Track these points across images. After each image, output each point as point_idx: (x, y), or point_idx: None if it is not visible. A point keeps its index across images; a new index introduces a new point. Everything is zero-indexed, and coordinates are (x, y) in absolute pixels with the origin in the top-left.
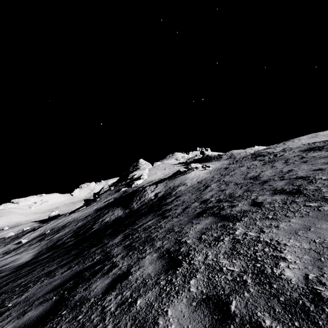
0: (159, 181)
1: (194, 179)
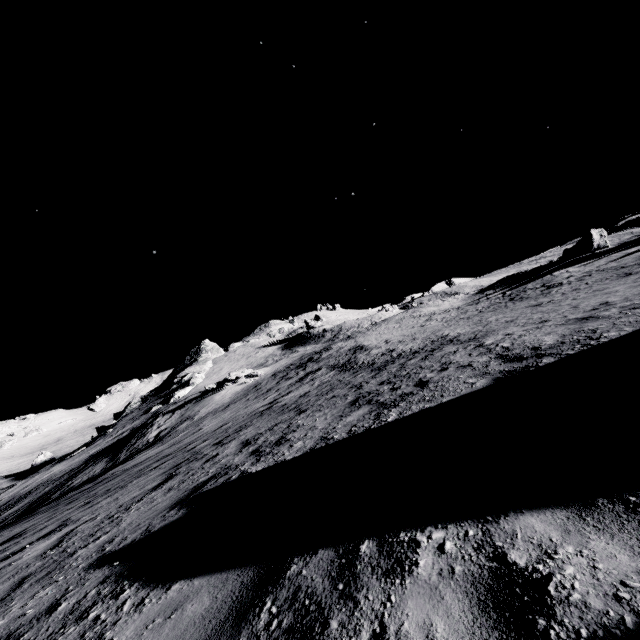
0: (182, 405)
1: (211, 406)
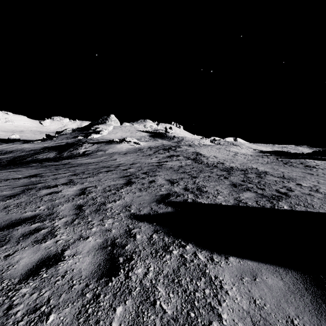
0: (98, 142)
1: (115, 149)
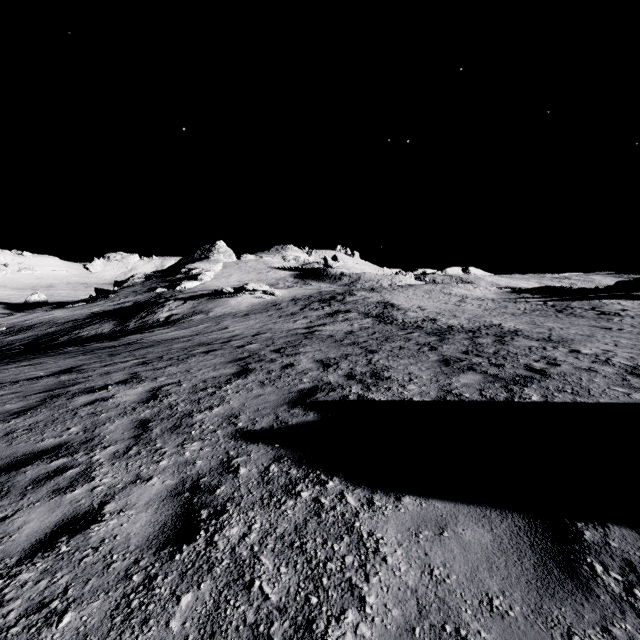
0: (194, 297)
1: (227, 308)
